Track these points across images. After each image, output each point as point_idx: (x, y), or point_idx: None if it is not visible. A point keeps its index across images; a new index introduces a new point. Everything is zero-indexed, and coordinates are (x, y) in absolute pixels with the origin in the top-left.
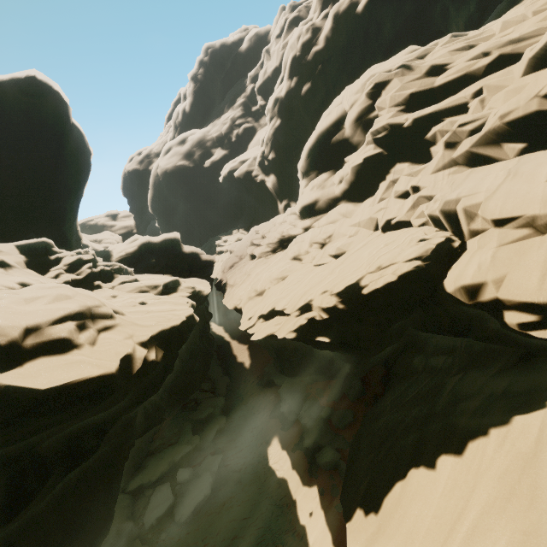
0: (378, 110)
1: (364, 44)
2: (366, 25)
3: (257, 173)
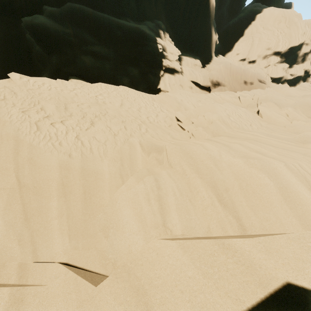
0: (308, 57)
1: None
2: None
3: None
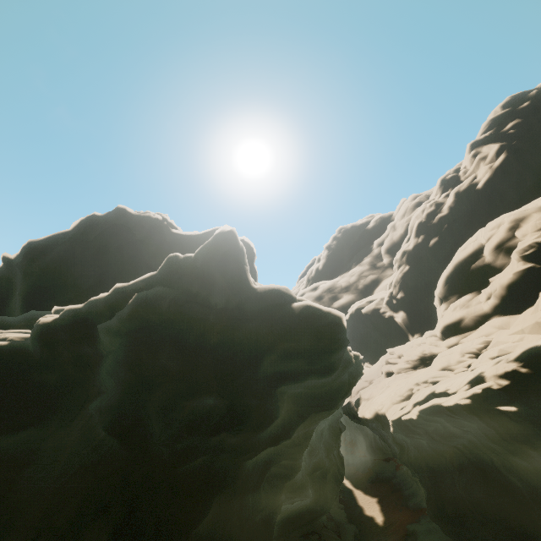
0: (519, 237)
1: (488, 207)
2: (487, 195)
3: (385, 310)
